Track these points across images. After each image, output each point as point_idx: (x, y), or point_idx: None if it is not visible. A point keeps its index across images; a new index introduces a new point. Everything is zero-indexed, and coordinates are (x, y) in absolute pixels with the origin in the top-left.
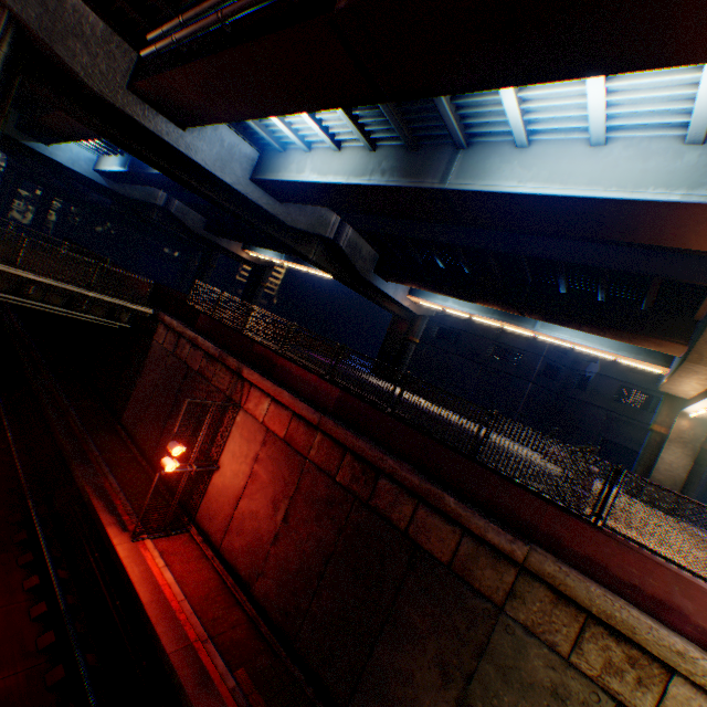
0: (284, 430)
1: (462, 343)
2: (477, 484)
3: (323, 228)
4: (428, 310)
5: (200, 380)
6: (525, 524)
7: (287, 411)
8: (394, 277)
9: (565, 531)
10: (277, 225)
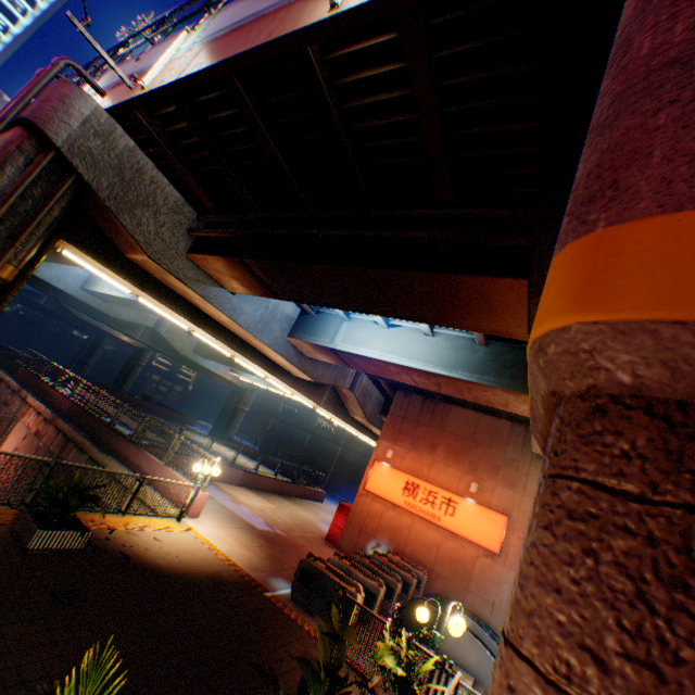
0: (38, 428)
1: (299, 415)
2: (107, 436)
3: (144, 319)
4: (254, 385)
5: (5, 407)
6: (115, 449)
7: (44, 417)
8: (206, 356)
9: (125, 448)
10: (109, 316)
